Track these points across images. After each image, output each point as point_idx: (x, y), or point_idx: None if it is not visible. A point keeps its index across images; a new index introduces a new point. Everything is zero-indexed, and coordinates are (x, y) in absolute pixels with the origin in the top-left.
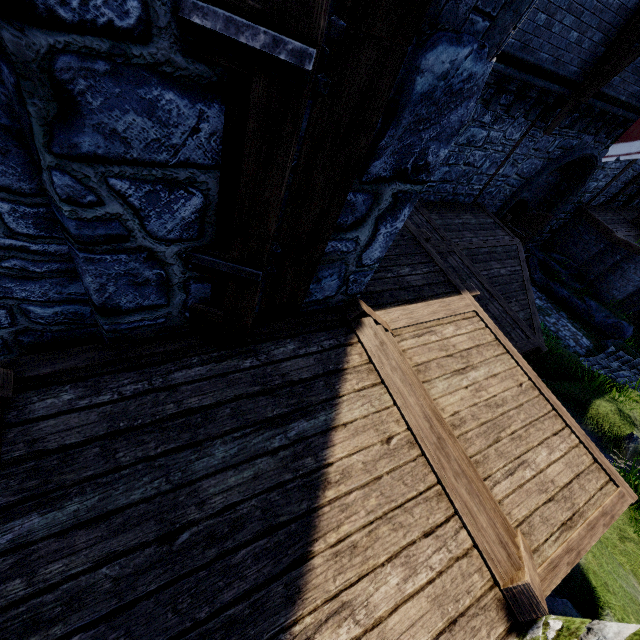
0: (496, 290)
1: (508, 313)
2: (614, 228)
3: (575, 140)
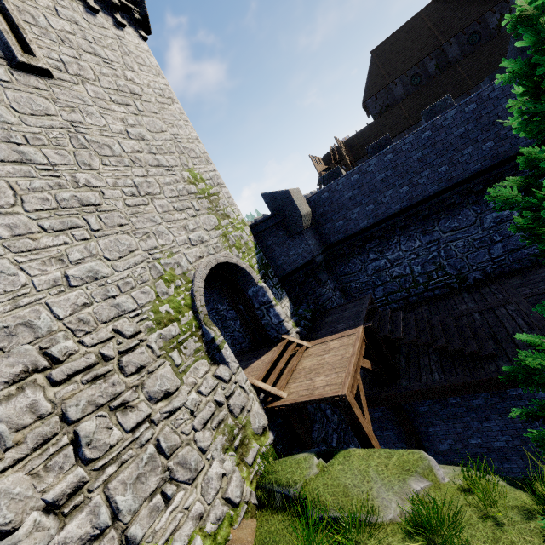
0: None
1: None
2: None
3: None
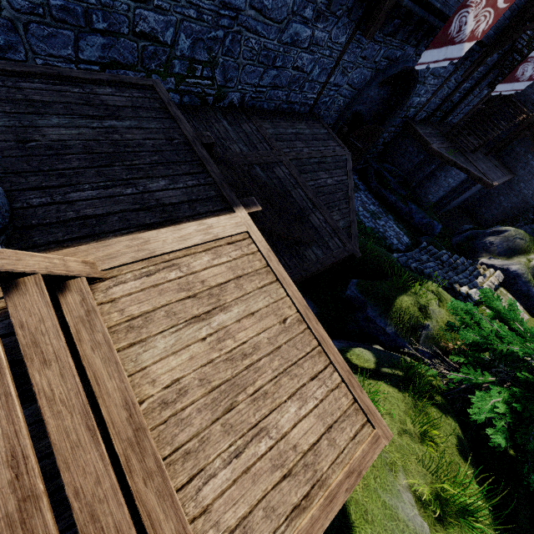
0: (320, 200)
1: (328, 222)
2: (431, 141)
3: (399, 51)
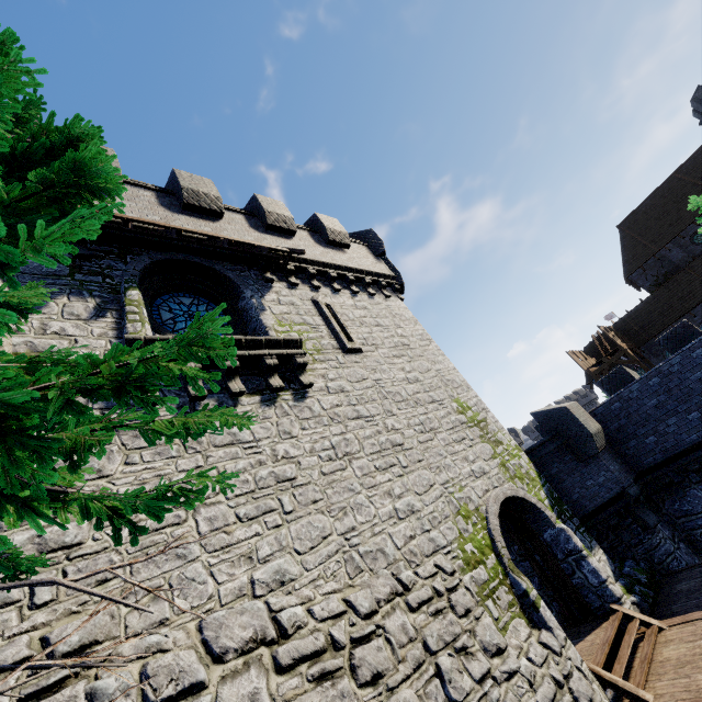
0: None
1: None
2: None
3: None
